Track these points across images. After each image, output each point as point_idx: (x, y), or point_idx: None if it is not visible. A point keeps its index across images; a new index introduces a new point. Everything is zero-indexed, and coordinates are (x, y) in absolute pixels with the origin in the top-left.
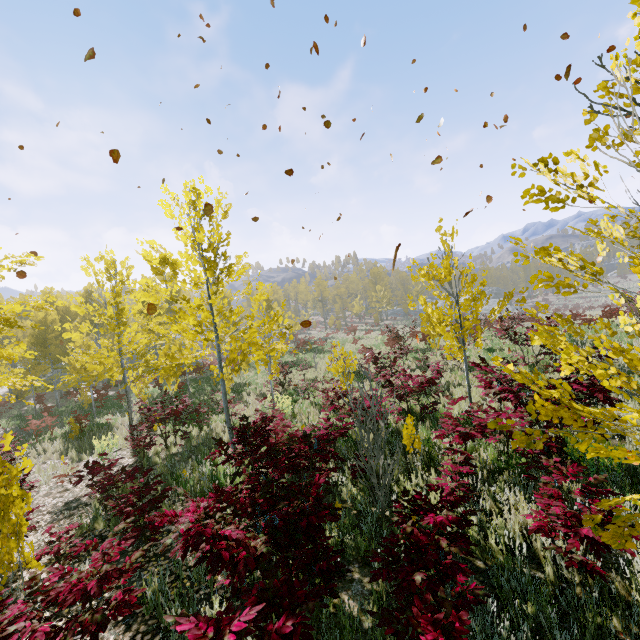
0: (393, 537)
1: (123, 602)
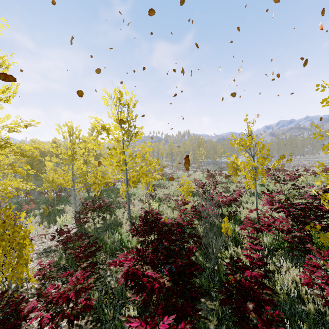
0: (229, 282)
1: (87, 305)
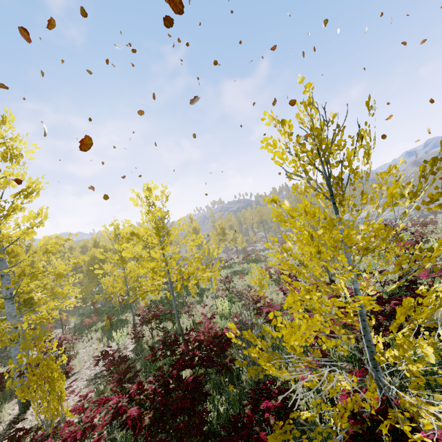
0: (238, 415)
1: None
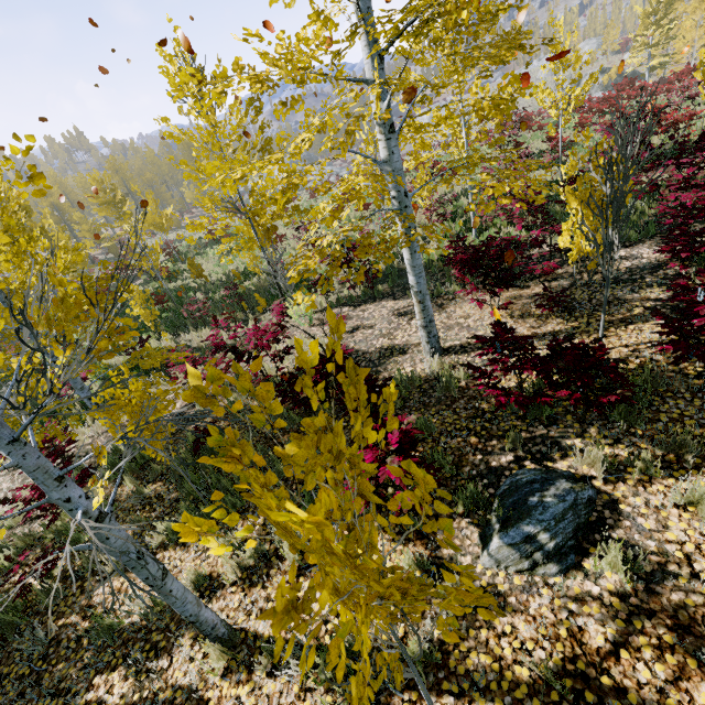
0: None
1: None
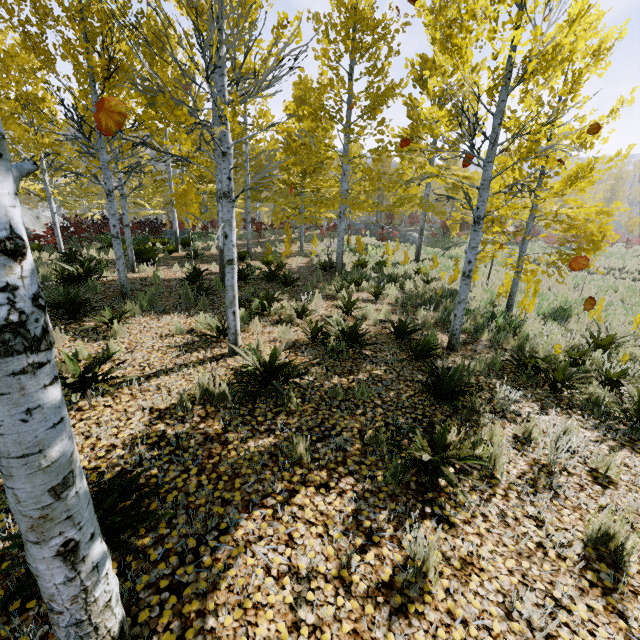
0: None
1: None
